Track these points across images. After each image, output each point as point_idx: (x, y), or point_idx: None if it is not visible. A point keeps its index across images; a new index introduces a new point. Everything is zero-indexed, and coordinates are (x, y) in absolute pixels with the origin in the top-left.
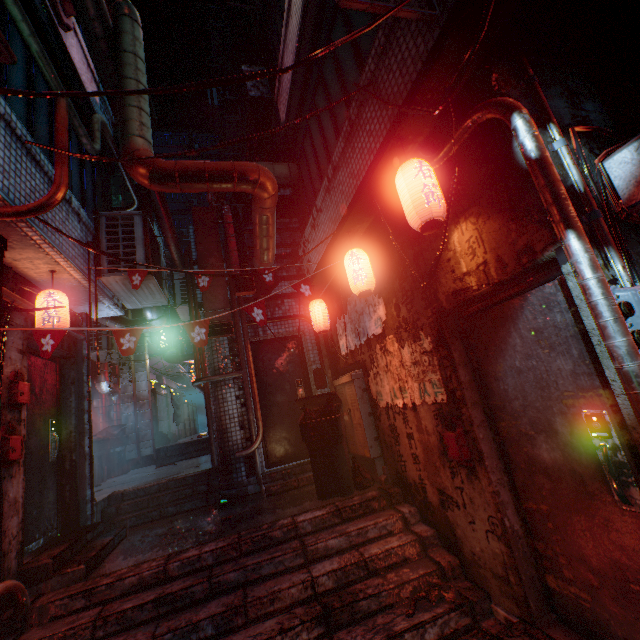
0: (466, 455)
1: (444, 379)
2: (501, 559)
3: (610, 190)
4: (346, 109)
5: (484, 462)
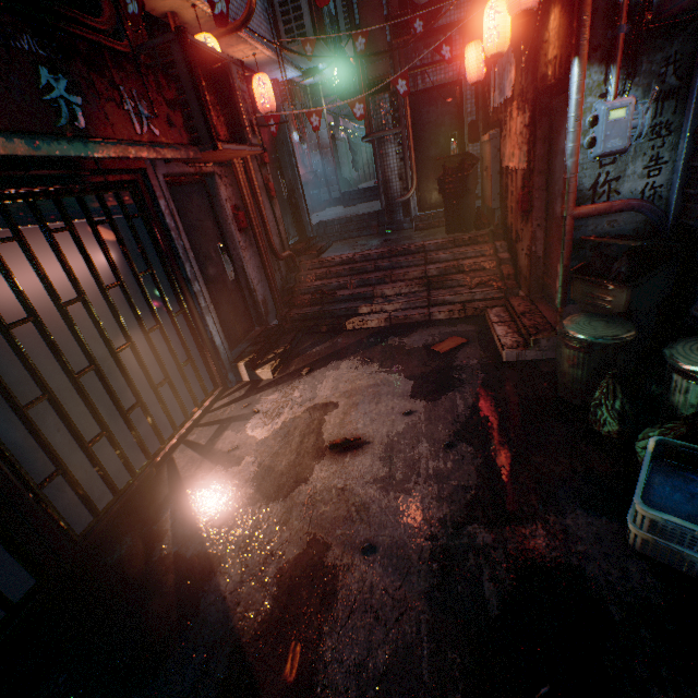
0: (524, 209)
1: (528, 152)
2: (526, 269)
3: None
4: None
5: (532, 214)
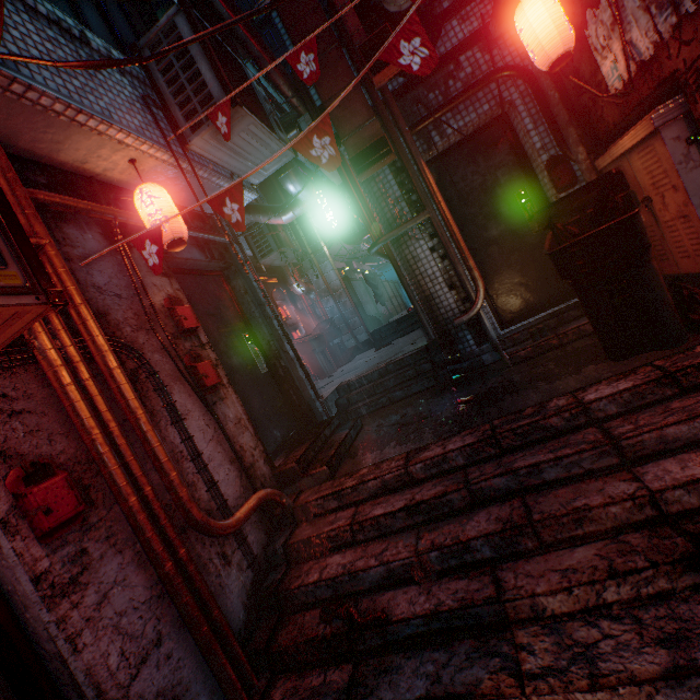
0: None
1: None
2: None
3: None
4: None
5: None
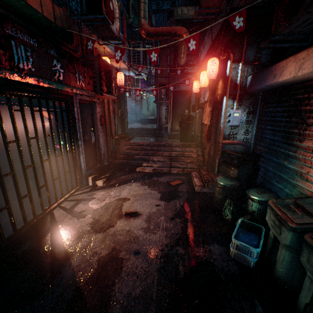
0: (208, 138)
1: (210, 119)
2: (207, 159)
3: (244, 86)
4: None
5: (210, 140)
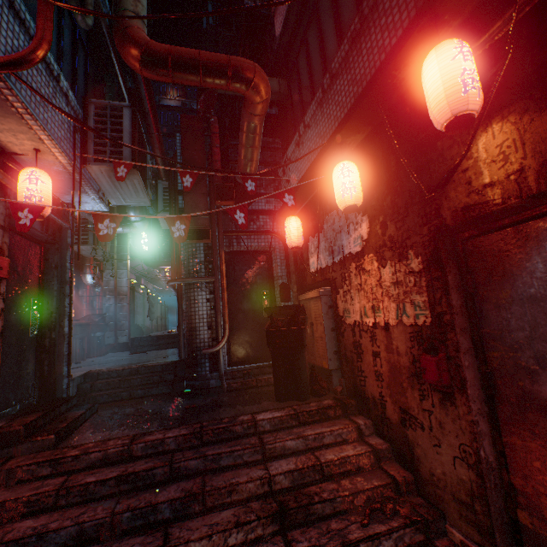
0: (446, 381)
1: (431, 301)
2: (468, 487)
3: None
4: (356, 7)
5: (466, 390)
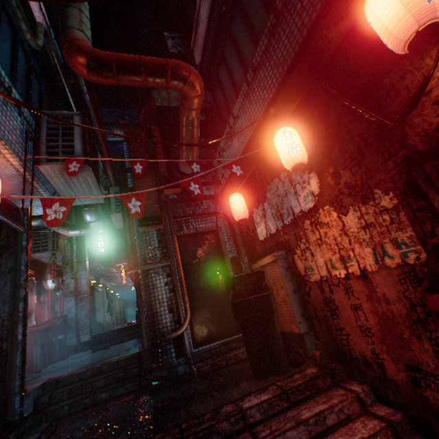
0: None
1: (419, 235)
2: None
3: None
4: (267, 12)
5: None
